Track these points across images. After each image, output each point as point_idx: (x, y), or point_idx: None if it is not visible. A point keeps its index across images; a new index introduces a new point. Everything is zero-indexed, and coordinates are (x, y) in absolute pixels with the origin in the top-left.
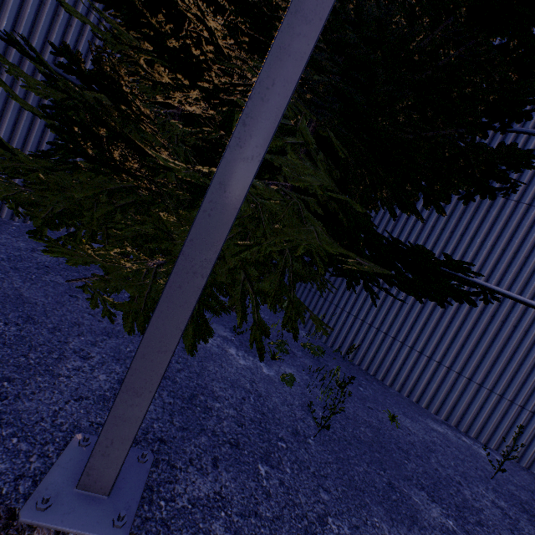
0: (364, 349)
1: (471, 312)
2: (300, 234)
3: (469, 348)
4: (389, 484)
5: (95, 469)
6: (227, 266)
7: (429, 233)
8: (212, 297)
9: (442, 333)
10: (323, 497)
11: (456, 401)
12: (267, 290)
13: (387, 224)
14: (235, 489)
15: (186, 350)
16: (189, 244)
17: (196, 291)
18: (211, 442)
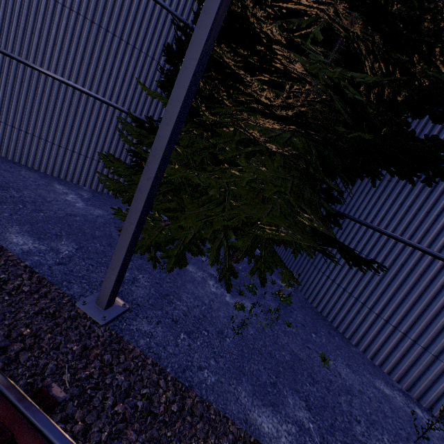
0: (336, 309)
1: (443, 290)
2: (253, 210)
3: (437, 325)
4: (273, 383)
5: (101, 297)
6: (213, 228)
7: (405, 212)
8: (195, 245)
9: (410, 306)
10: (211, 362)
11: (419, 375)
12: (239, 247)
13: (367, 203)
14: (161, 335)
15: (166, 269)
16: (130, 212)
17: (132, 230)
18: (162, 315)
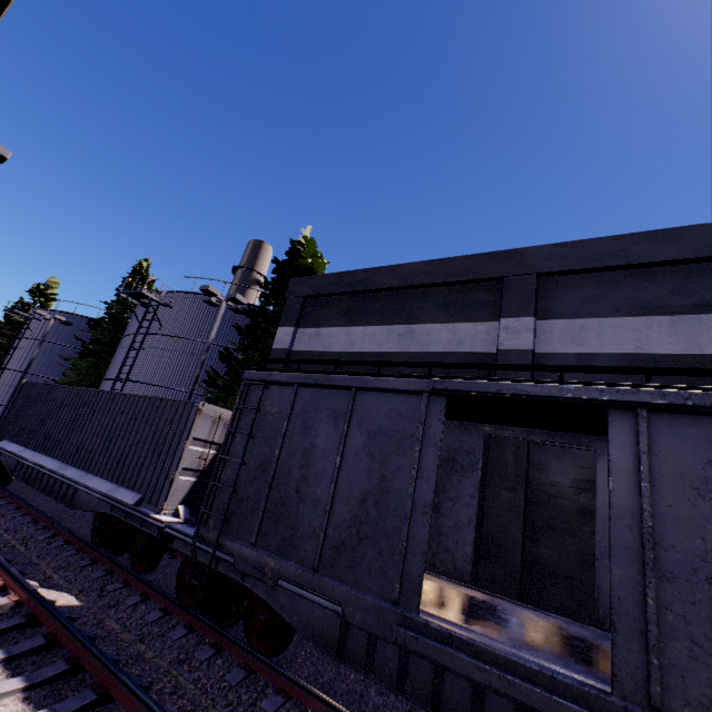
0: None
1: None
2: None
3: None
4: None
5: None
6: None
7: None
8: None
9: None
10: None
11: None
12: None
13: None
14: None
15: None
16: None
17: None
18: None
